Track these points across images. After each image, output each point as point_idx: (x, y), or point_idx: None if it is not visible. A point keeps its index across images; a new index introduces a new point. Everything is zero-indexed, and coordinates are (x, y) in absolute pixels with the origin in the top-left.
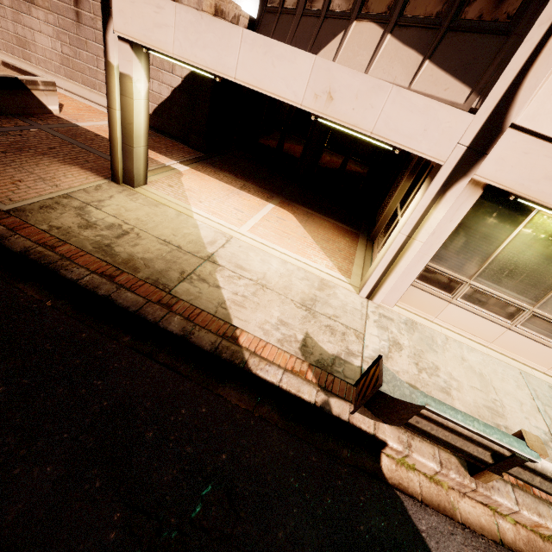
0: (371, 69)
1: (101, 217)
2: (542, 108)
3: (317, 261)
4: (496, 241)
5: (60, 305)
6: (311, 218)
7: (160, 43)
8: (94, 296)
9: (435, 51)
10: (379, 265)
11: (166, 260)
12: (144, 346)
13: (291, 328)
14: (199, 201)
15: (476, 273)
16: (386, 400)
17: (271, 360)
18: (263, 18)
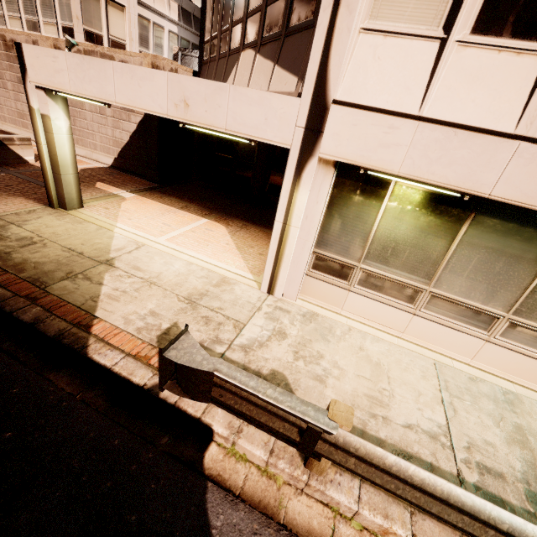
0: (250, 85)
1: (17, 232)
2: (356, 81)
3: (229, 263)
4: (369, 218)
5: None
6: (244, 229)
7: (61, 85)
8: None
9: (279, 56)
10: (268, 256)
11: (59, 263)
12: None
13: (160, 318)
14: (129, 218)
15: (363, 256)
16: (184, 370)
17: (117, 345)
18: (202, 70)
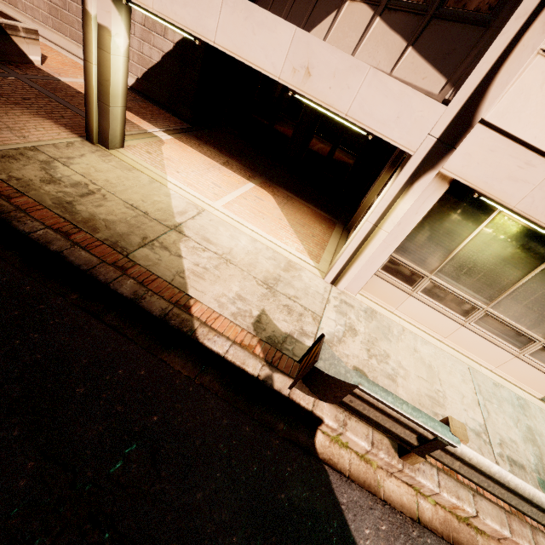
0: (358, 52)
1: (67, 174)
2: (512, 106)
3: (288, 243)
4: (458, 237)
5: (8, 257)
6: (291, 202)
7: None
8: (46, 251)
9: (418, 38)
10: (345, 251)
11: (129, 224)
12: (92, 305)
13: (248, 303)
14: (177, 171)
15: (437, 268)
16: (323, 377)
17: (221, 331)
18: None
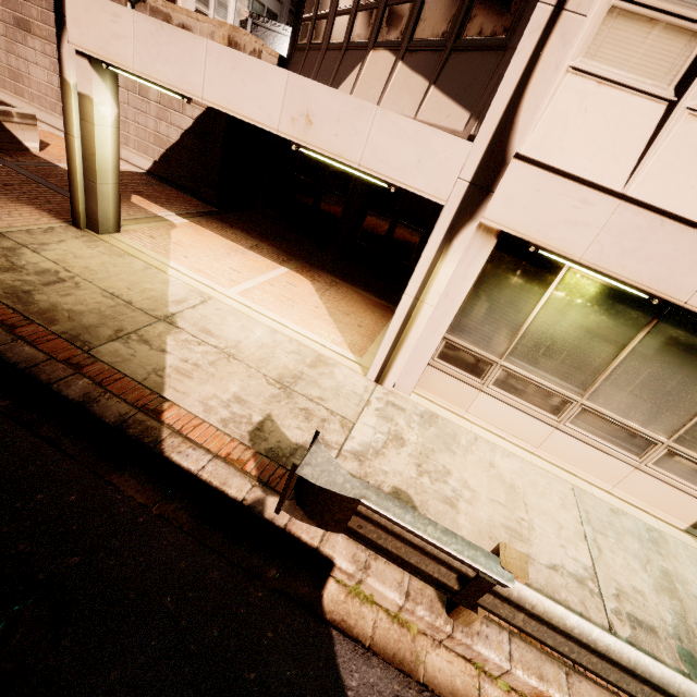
0: (382, 101)
1: (35, 261)
2: (550, 134)
3: (322, 335)
4: (525, 307)
5: None
6: (335, 287)
7: (119, 57)
8: None
9: (439, 75)
10: (385, 336)
11: (102, 314)
12: (26, 414)
13: (248, 407)
14: (184, 256)
15: (507, 351)
16: (316, 492)
17: (200, 442)
18: (293, 57)
